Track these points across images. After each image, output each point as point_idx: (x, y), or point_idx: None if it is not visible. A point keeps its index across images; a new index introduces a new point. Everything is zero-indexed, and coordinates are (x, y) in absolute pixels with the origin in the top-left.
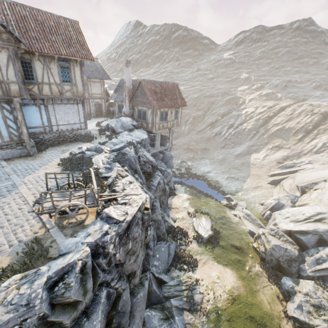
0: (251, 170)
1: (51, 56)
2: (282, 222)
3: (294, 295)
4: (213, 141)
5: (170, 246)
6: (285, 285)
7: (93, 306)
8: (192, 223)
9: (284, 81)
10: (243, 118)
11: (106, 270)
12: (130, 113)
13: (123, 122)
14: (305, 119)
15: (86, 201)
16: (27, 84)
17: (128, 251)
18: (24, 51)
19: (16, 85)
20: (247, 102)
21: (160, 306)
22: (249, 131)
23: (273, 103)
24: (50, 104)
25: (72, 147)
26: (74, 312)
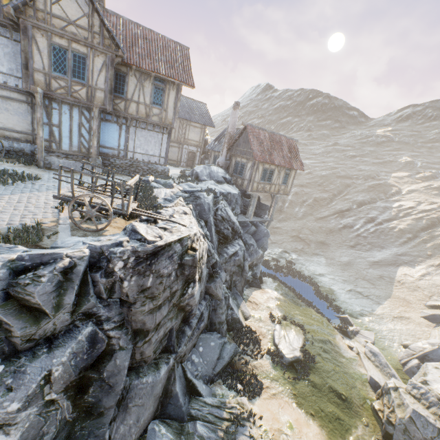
0: (394, 289)
1: (148, 73)
2: (439, 381)
3: None
4: (338, 235)
5: (225, 346)
6: None
7: (63, 338)
8: (273, 331)
9: None
10: (394, 212)
11: (104, 300)
12: (225, 165)
13: (212, 170)
14: None
15: (113, 200)
16: (115, 98)
17: (144, 289)
18: (123, 63)
19: (102, 93)
20: (403, 193)
21: (177, 426)
22: (401, 232)
23: None
24: (133, 127)
25: None
26: (32, 326)
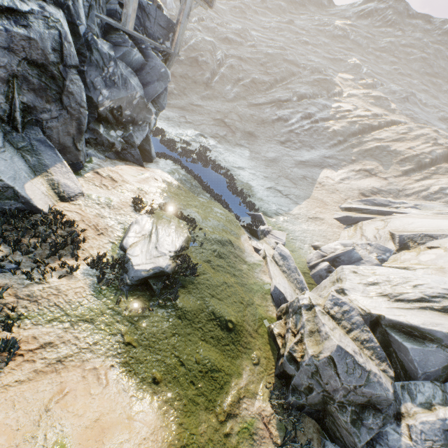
0: (314, 191)
1: None
2: (359, 290)
3: None
4: (270, 128)
5: None
6: None
7: None
8: (129, 225)
9: (407, 91)
10: (332, 112)
11: None
12: None
13: None
14: (424, 146)
15: None
16: None
17: None
18: None
19: None
20: (345, 96)
21: None
22: (334, 134)
23: (382, 112)
24: None
25: None
26: None
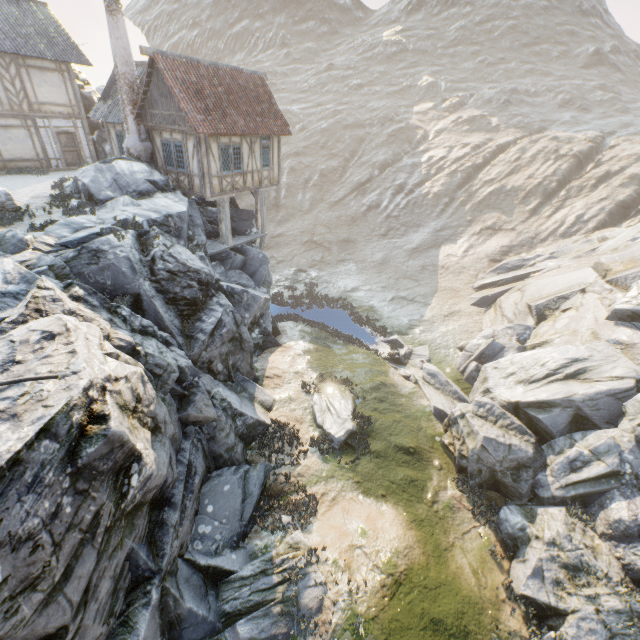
0: (440, 280)
1: None
2: (500, 385)
3: (527, 545)
4: (363, 224)
5: (249, 476)
6: (507, 523)
7: None
8: (312, 408)
9: (505, 90)
10: (424, 170)
11: None
12: (146, 152)
13: (119, 172)
14: (544, 168)
15: None
16: None
17: None
18: None
19: None
20: (431, 138)
21: None
22: (437, 198)
23: (483, 138)
24: None
25: None
26: None
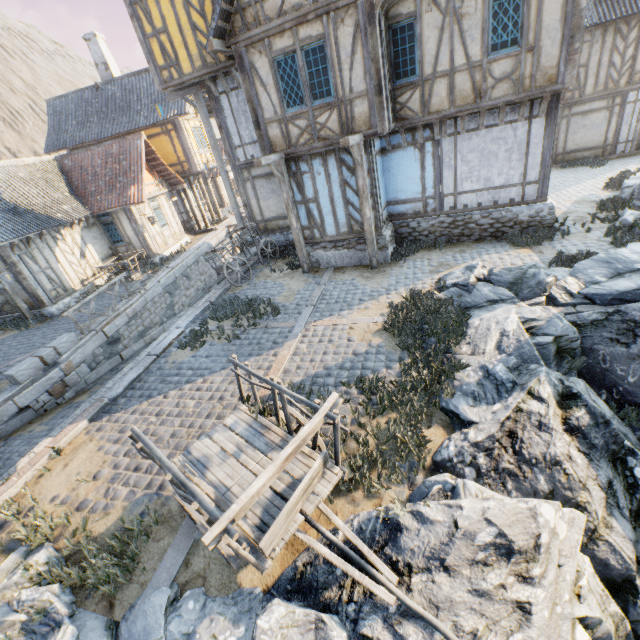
0: None
1: None
2: None
3: None
4: None
5: None
6: None
7: None
8: None
9: None
10: None
11: None
12: None
13: None
14: None
15: None
16: (399, 93)
17: None
18: None
19: (363, 101)
20: None
21: None
22: None
23: None
24: (449, 137)
25: (468, 257)
26: None
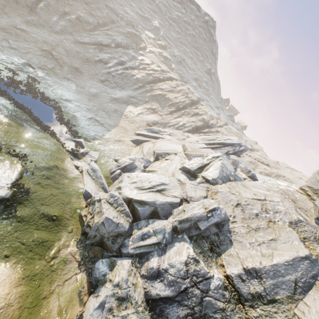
0: (121, 121)
1: None
2: (127, 187)
3: (103, 285)
4: (93, 67)
5: None
6: (97, 271)
7: None
8: None
9: (182, 57)
10: (137, 63)
11: None
12: None
13: None
14: (181, 97)
15: None
16: None
17: None
18: None
19: None
20: (147, 51)
21: None
22: (137, 81)
23: (166, 69)
24: None
25: None
26: None
